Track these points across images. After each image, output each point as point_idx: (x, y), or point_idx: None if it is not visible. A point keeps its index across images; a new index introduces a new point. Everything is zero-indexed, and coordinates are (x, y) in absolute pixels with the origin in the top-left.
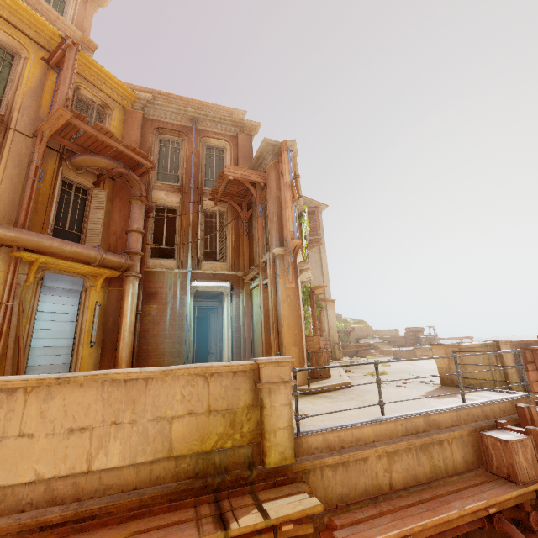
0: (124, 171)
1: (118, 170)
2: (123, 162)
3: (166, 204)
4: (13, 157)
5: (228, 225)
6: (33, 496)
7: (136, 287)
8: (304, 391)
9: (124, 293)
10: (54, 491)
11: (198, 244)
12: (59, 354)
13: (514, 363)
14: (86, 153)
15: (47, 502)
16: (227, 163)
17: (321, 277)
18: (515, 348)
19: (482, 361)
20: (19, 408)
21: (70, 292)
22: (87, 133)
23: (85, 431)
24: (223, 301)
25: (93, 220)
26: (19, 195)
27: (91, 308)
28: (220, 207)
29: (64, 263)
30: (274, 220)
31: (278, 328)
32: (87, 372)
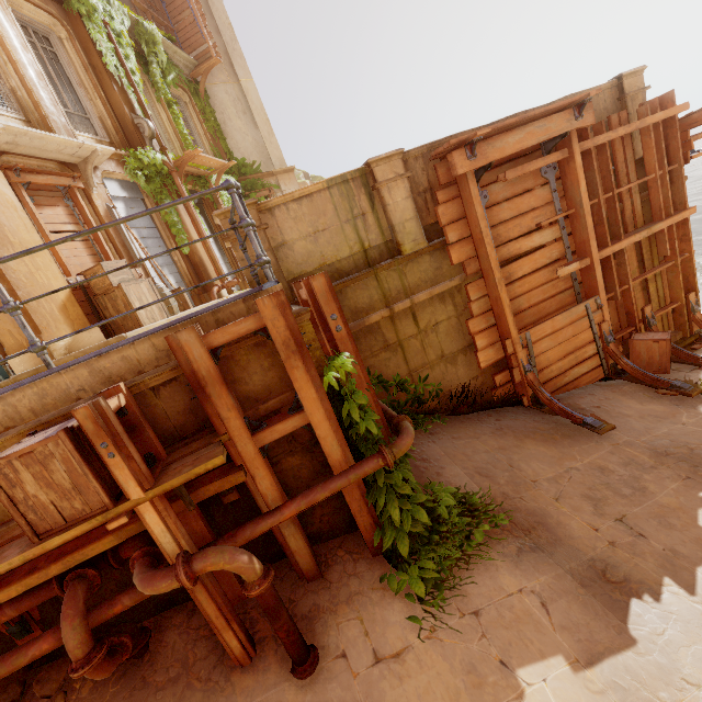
0: None
1: None
2: None
3: None
4: None
5: None
6: None
7: None
8: (2, 387)
9: None
10: None
11: None
12: None
13: (412, 198)
14: None
15: None
16: None
17: (256, 132)
18: (423, 163)
19: (333, 218)
20: None
21: None
22: None
23: None
24: None
25: None
26: None
27: None
28: None
29: None
30: None
31: None
32: None
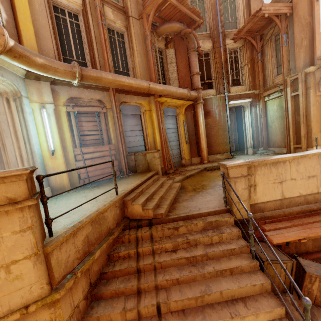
0: (189, 30)
1: (185, 30)
2: (185, 23)
3: (203, 50)
4: (136, 38)
5: (244, 57)
6: (300, 201)
7: (202, 110)
8: None
9: (198, 114)
10: (307, 199)
11: (229, 75)
12: (176, 148)
13: None
14: (165, 22)
15: (305, 203)
16: (239, 3)
17: None
18: None
19: None
20: (288, 169)
21: (172, 117)
22: (169, 5)
23: (314, 177)
24: (241, 111)
25: (171, 71)
26: (146, 63)
27: (182, 124)
28: (238, 44)
29: (173, 101)
30: (303, 45)
31: (306, 123)
32: (310, 152)
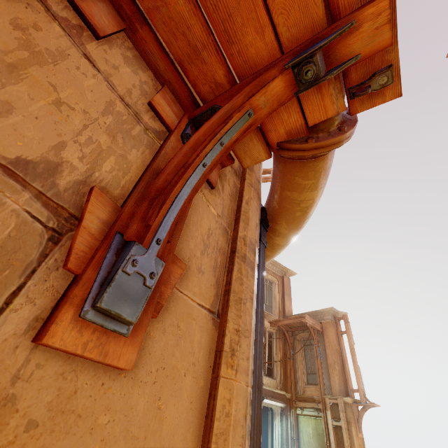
0: None
1: None
2: None
3: None
4: None
5: (277, 346)
6: None
7: None
8: None
9: None
10: None
11: (266, 361)
12: None
13: None
14: None
15: None
16: (276, 294)
17: None
18: None
19: None
20: None
21: None
22: None
23: None
24: (268, 416)
25: None
26: None
27: None
28: (273, 328)
29: None
30: (336, 368)
31: None
32: None
